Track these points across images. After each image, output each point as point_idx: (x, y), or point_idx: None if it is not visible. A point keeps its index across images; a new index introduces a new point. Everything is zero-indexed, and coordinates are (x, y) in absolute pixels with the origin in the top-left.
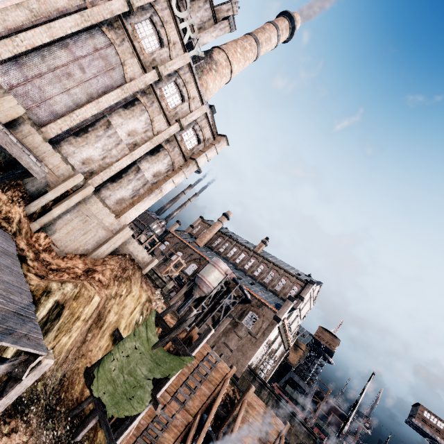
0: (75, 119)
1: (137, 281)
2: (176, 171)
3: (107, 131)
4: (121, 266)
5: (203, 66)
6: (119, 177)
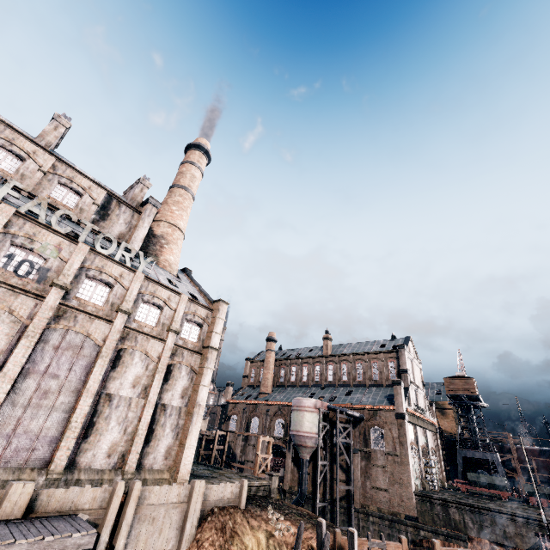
0: (76, 426)
1: (243, 526)
2: (200, 373)
3: (112, 403)
4: (218, 528)
5: (153, 249)
6: (151, 432)
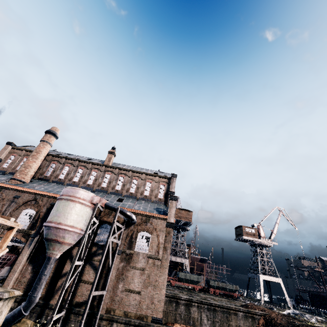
0: None
1: None
2: None
3: None
4: None
5: None
6: None
